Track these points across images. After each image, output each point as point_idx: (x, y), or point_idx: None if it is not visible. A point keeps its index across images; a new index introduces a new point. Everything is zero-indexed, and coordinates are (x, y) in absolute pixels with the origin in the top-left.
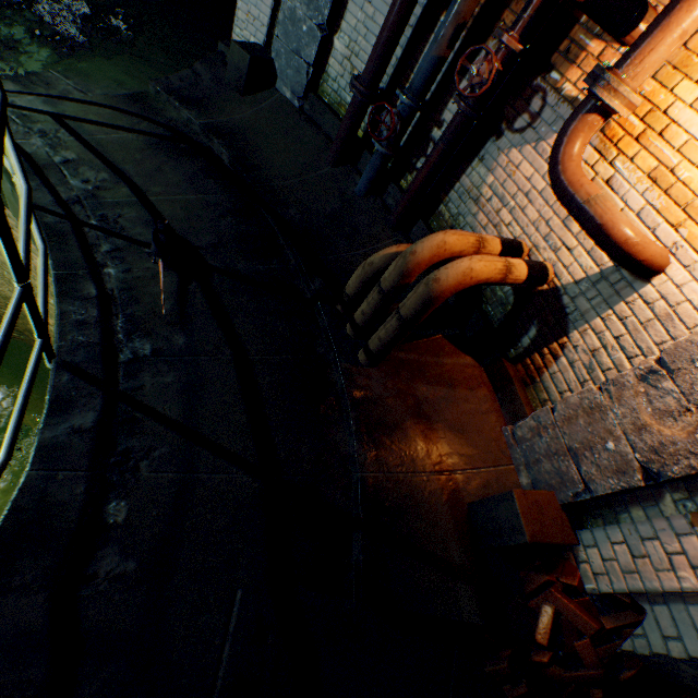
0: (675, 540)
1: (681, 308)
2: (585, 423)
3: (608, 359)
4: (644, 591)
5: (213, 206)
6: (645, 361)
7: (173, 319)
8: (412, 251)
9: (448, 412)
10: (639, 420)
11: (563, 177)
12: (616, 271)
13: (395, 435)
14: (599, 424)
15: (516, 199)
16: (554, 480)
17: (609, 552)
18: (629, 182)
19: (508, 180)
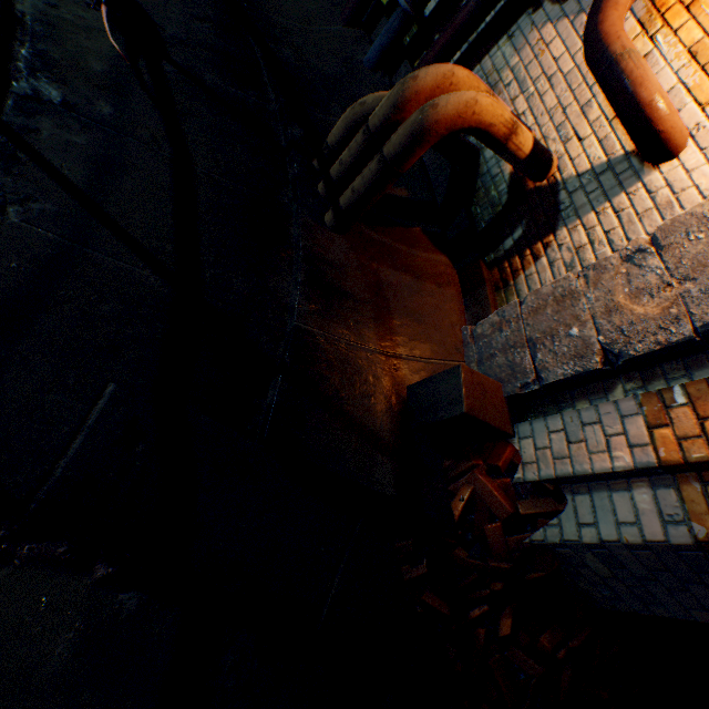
0: (619, 422)
1: (685, 194)
2: (552, 312)
3: (592, 255)
4: (571, 475)
5: (189, 3)
6: (635, 241)
7: (103, 84)
8: (414, 76)
9: (410, 301)
10: (613, 302)
11: (601, 28)
12: (626, 159)
13: (346, 304)
14: (567, 312)
15: (537, 84)
16: (505, 373)
17: (544, 441)
18: (666, 59)
19: (534, 61)
